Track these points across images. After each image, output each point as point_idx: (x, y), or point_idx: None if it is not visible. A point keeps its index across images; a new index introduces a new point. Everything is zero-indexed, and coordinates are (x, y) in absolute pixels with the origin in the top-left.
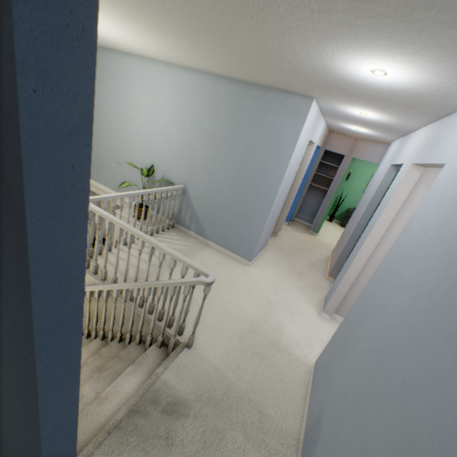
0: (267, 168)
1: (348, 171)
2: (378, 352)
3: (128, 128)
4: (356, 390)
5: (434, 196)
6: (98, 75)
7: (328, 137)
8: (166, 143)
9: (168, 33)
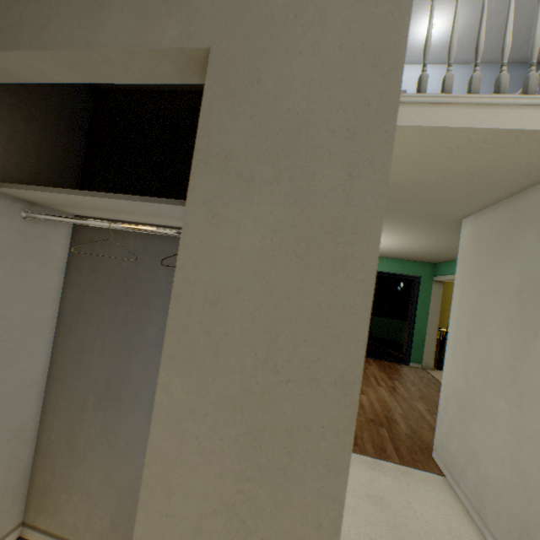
0: None
1: None
2: None
3: None
4: None
5: None
6: None
7: None
8: None
9: None
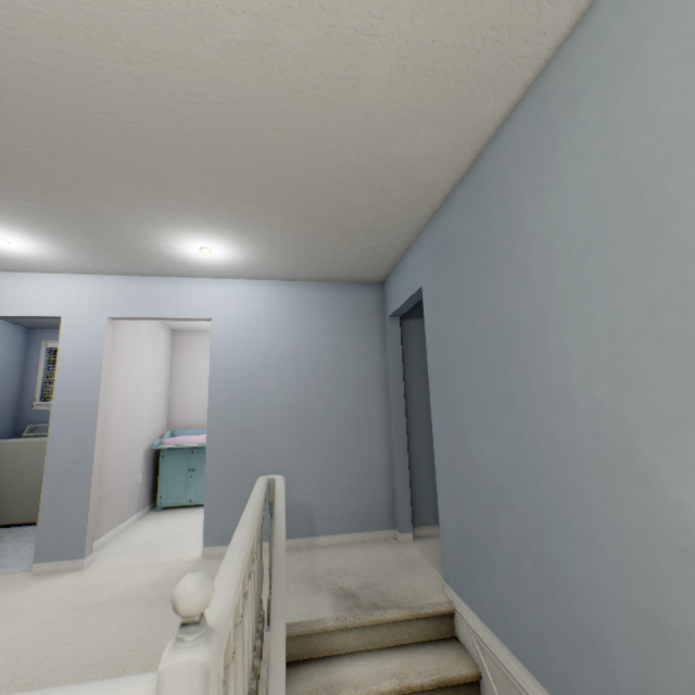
0: None
1: None
2: (297, 424)
3: None
4: (304, 449)
5: (230, 339)
6: None
7: None
8: None
9: None
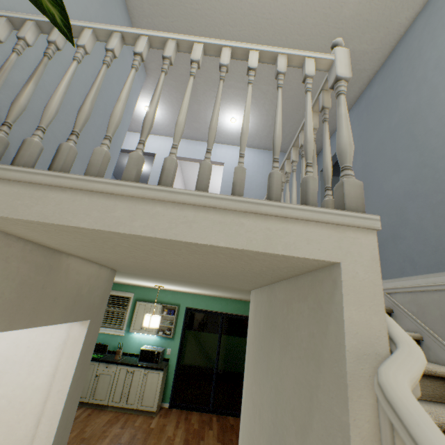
0: None
1: None
2: None
3: None
4: None
5: (232, 173)
6: None
7: None
8: None
9: None
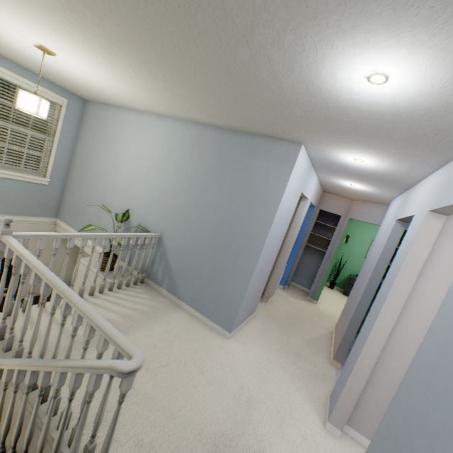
0: (252, 216)
1: (346, 232)
2: None
3: (112, 174)
4: None
5: None
6: (94, 126)
7: (322, 197)
8: (146, 189)
9: (141, 63)
